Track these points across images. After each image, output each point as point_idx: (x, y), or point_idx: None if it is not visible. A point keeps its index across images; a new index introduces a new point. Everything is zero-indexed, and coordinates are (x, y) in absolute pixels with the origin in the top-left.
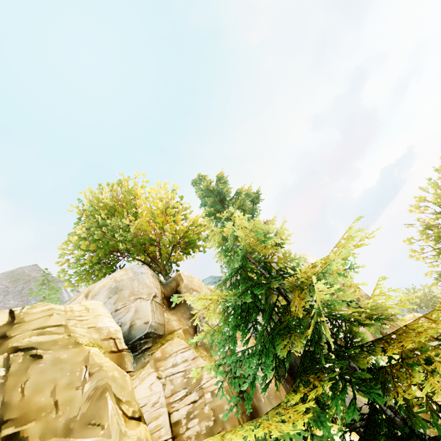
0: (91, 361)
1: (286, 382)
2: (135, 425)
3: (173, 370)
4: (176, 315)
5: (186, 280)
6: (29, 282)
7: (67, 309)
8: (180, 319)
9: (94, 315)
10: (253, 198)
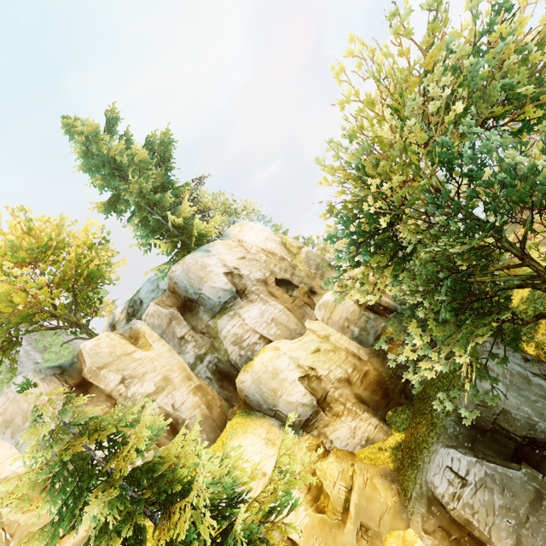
0: (7, 521)
1: (223, 389)
2: (69, 537)
3: None
4: (91, 402)
5: (89, 361)
6: None
7: None
8: (97, 405)
9: None
10: (161, 151)
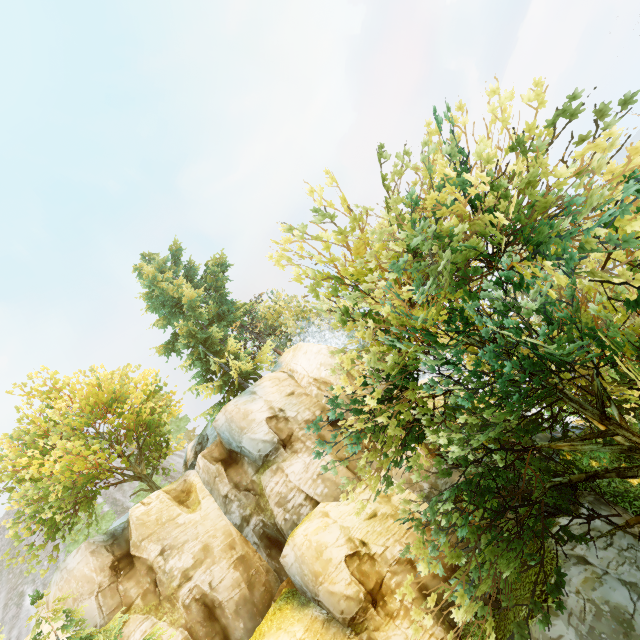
0: None
1: (271, 559)
2: None
3: None
4: (134, 577)
5: (133, 530)
6: None
7: None
8: (139, 580)
9: None
10: (213, 280)
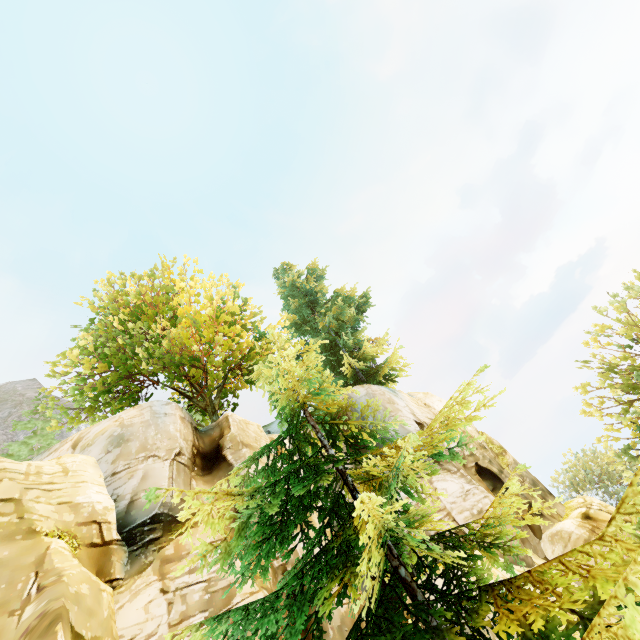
0: (48, 564)
1: None
2: None
3: (189, 578)
4: (211, 483)
5: (235, 428)
6: (20, 406)
7: (32, 469)
8: None
9: (73, 482)
10: (359, 303)
